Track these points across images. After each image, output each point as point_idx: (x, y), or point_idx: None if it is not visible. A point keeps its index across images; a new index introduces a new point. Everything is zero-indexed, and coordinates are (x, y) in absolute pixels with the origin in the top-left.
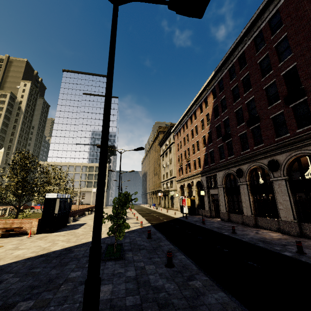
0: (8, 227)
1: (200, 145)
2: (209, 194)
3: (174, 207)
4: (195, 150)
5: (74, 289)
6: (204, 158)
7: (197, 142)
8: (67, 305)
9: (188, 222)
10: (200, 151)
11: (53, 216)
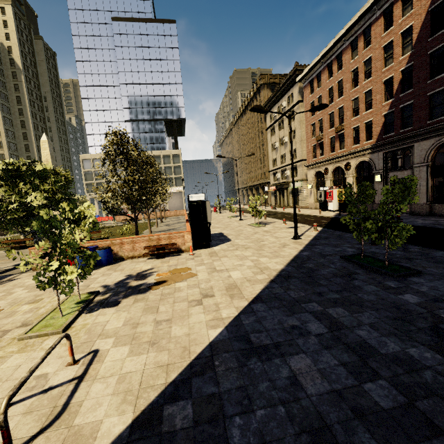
0: (154, 244)
1: (377, 98)
2: (387, 179)
3: (299, 204)
4: (360, 109)
5: None
6: (384, 120)
7: (365, 93)
8: None
9: None
10: (375, 109)
11: (207, 226)
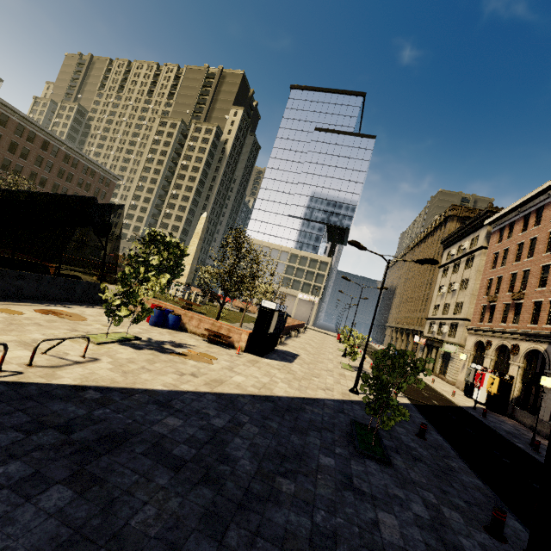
0: (215, 330)
1: None
2: None
3: (446, 375)
4: (549, 280)
5: (338, 493)
6: None
7: None
8: (342, 521)
9: (491, 429)
10: None
11: (267, 335)
